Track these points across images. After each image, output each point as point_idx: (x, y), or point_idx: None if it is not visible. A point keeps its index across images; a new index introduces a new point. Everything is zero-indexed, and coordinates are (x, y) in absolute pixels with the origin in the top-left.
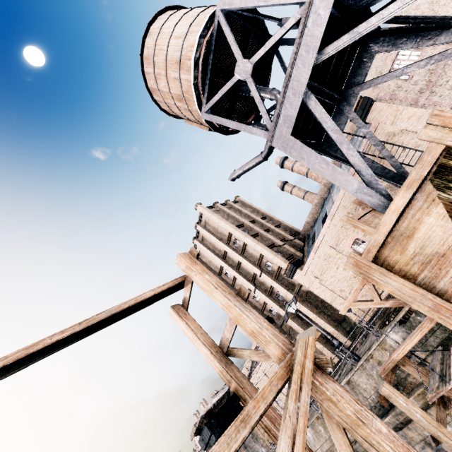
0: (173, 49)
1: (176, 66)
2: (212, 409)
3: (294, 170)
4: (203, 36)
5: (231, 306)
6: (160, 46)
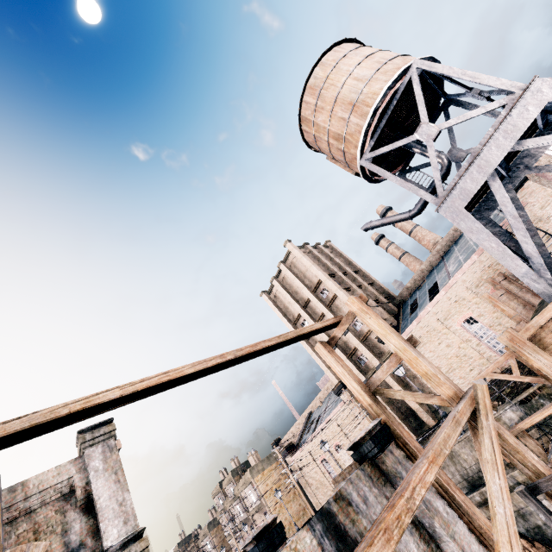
0: (349, 90)
1: (348, 107)
2: (371, 430)
3: (397, 225)
4: (390, 88)
5: (407, 349)
6: (333, 82)
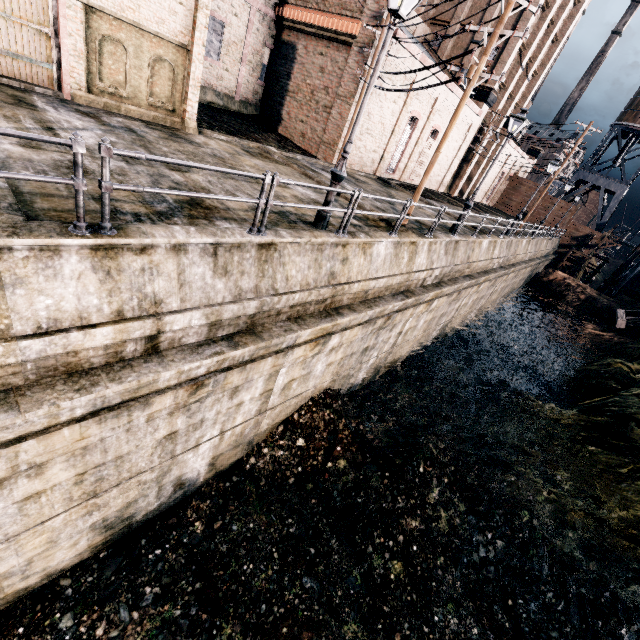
0: None
1: None
2: None
3: None
4: None
5: None
6: None
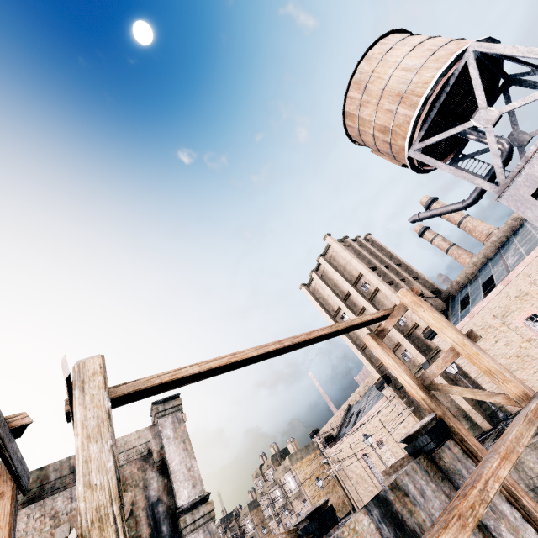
0: (397, 81)
1: (396, 98)
2: (426, 424)
3: (444, 216)
4: (442, 75)
5: (466, 344)
6: (379, 75)
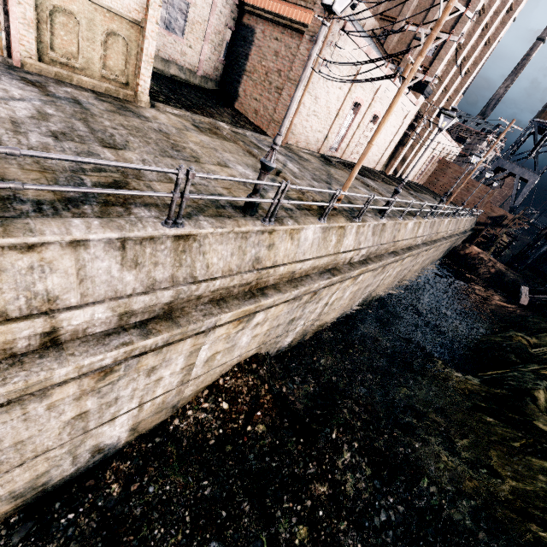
0: None
1: None
2: None
3: None
4: None
5: None
6: None
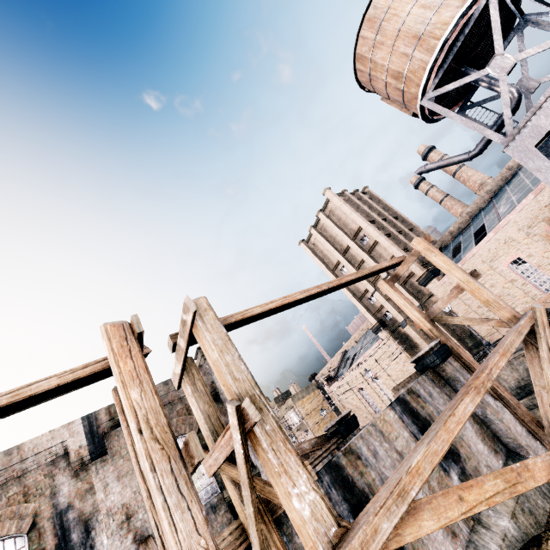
0: (414, 20)
1: (413, 40)
2: (433, 347)
3: None
4: (463, 15)
5: (470, 281)
6: (396, 11)
